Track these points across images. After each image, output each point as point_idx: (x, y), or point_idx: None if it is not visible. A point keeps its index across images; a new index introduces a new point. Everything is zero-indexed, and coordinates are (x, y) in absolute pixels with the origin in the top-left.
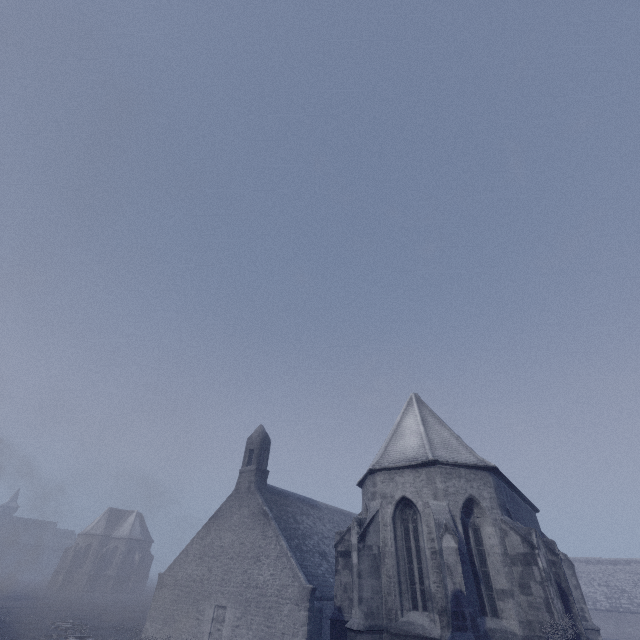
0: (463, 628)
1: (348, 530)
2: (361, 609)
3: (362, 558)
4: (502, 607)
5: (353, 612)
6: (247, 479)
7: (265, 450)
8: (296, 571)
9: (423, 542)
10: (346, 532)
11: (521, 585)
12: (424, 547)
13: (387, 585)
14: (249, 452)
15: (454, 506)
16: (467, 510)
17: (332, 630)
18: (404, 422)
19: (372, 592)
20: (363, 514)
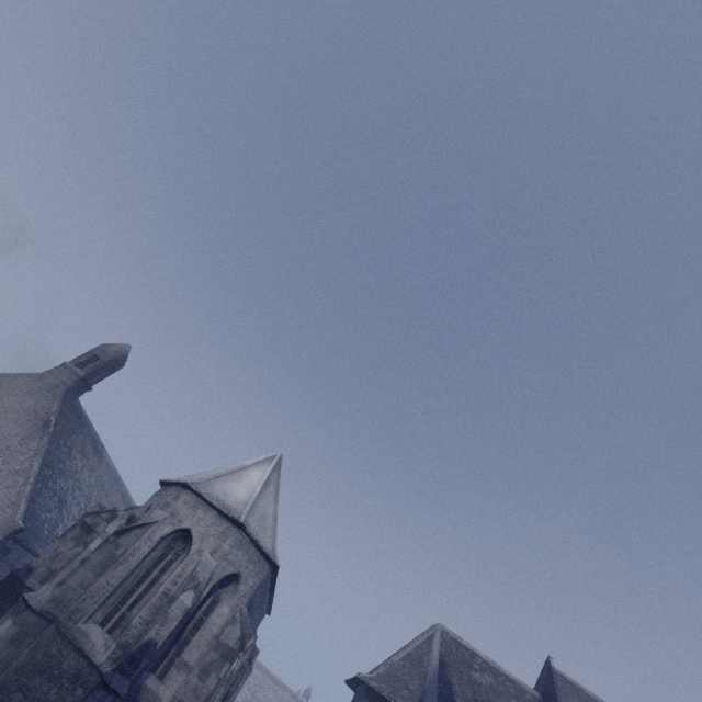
0: (128, 674)
1: (112, 511)
2: (54, 591)
3: (102, 549)
4: (173, 675)
5: (44, 588)
6: (63, 377)
7: (109, 369)
8: (22, 500)
9: (166, 578)
10: (109, 511)
11: (204, 669)
12: (163, 583)
13: (99, 588)
14: (92, 356)
15: (220, 571)
16: (225, 581)
17: (3, 582)
18: (251, 470)
19: (80, 584)
20: (140, 510)
